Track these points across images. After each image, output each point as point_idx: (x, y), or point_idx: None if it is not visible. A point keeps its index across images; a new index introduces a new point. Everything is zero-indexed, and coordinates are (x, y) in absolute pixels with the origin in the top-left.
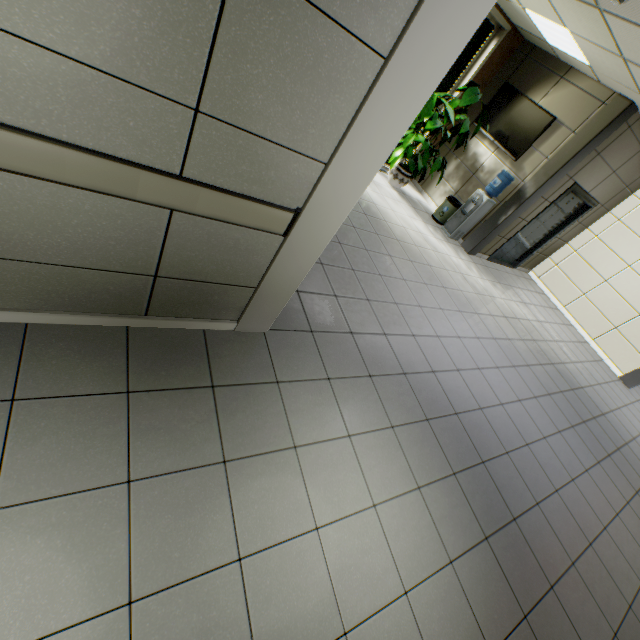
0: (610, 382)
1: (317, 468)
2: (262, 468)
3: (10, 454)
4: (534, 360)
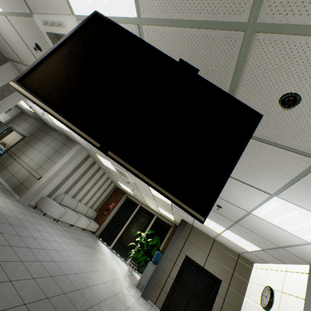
0: None
1: None
2: None
3: None
4: (99, 296)
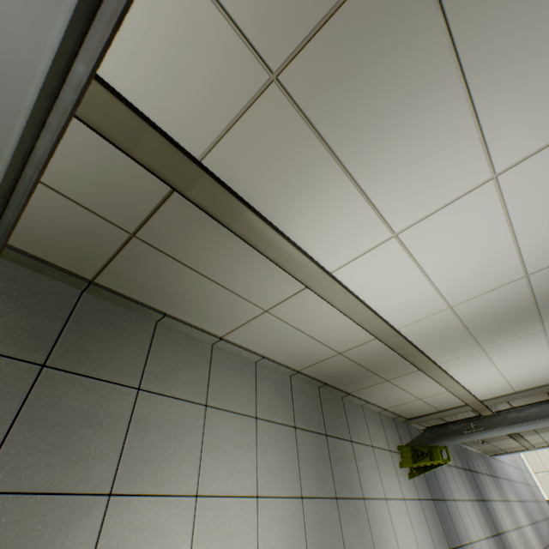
0: (544, 501)
1: (515, 508)
2: (510, 504)
3: (493, 488)
4: (524, 481)
